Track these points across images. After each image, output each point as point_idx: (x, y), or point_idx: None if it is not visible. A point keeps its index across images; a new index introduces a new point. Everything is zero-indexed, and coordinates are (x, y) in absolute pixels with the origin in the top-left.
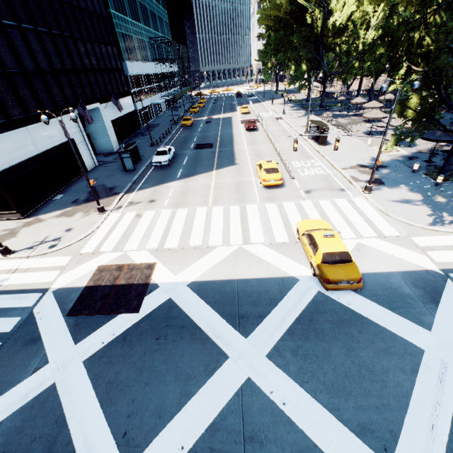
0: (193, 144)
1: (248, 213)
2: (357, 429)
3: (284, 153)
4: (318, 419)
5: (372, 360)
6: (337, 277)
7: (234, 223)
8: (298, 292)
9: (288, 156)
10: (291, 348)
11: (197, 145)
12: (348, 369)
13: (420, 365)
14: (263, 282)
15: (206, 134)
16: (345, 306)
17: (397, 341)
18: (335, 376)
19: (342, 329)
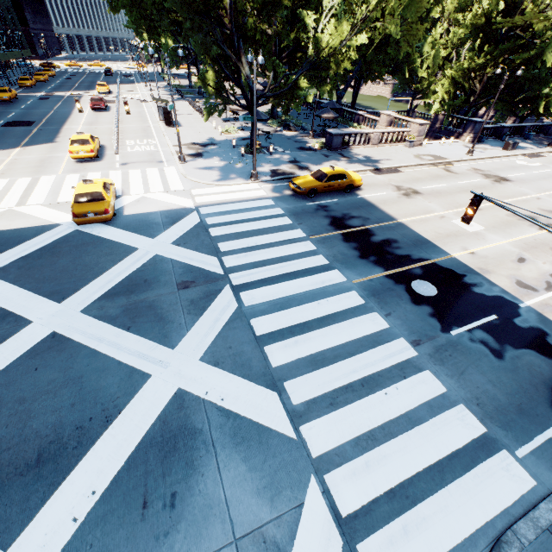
0: (3, 121)
1: (40, 183)
2: (48, 294)
3: (124, 133)
4: (16, 296)
5: (92, 260)
6: (82, 211)
7: (15, 191)
8: (54, 232)
9: (127, 136)
10: (20, 266)
11: (8, 122)
12: (66, 268)
13: (129, 256)
14: (20, 230)
15: (31, 111)
16: (94, 235)
17: (123, 248)
18: (51, 273)
19: (80, 248)
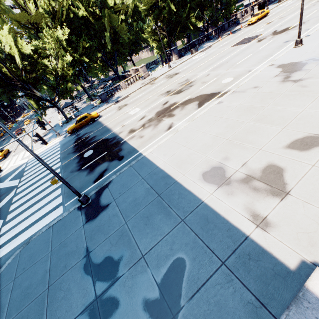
0: None
1: None
2: None
3: (23, 140)
4: None
5: None
6: None
7: None
8: None
9: (24, 141)
10: None
11: None
12: None
13: None
14: None
15: None
16: None
17: None
18: None
19: None
